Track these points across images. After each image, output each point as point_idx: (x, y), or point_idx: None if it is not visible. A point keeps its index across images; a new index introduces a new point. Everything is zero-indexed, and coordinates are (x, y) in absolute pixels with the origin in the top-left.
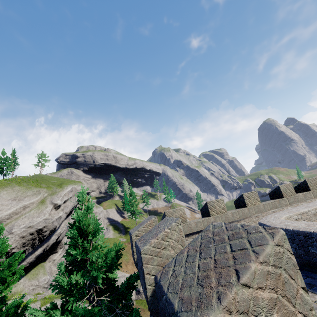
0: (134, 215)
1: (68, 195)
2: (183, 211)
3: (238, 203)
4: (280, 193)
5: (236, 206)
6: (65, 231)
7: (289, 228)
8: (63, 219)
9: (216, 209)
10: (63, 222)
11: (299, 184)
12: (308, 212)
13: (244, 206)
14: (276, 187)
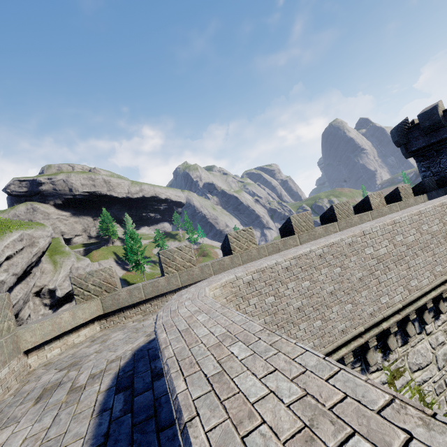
0: (139, 267)
1: (13, 247)
2: (109, 273)
3: (224, 249)
4: (291, 229)
5: (223, 253)
6: (22, 301)
7: (159, 321)
8: (9, 284)
9: (177, 262)
10: (15, 288)
11: (325, 212)
12: (275, 266)
13: (230, 253)
14: (286, 220)
